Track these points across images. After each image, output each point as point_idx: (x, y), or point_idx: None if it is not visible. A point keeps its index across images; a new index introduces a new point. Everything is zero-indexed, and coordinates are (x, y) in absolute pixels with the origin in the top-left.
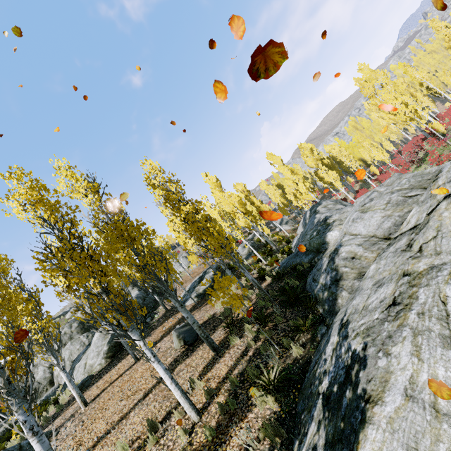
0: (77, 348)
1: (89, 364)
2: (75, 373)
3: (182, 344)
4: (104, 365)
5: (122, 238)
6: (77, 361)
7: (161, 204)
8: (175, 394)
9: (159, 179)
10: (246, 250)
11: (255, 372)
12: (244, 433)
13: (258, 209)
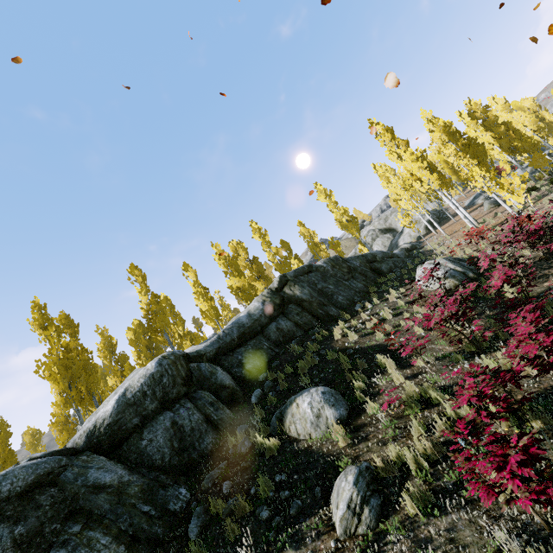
0: (386, 240)
1: (412, 235)
2: (400, 242)
3: (492, 207)
4: (425, 233)
5: (469, 148)
6: (397, 239)
7: (471, 130)
8: (511, 199)
9: (480, 112)
10: (528, 170)
11: (551, 191)
12: (549, 193)
13: (550, 126)
